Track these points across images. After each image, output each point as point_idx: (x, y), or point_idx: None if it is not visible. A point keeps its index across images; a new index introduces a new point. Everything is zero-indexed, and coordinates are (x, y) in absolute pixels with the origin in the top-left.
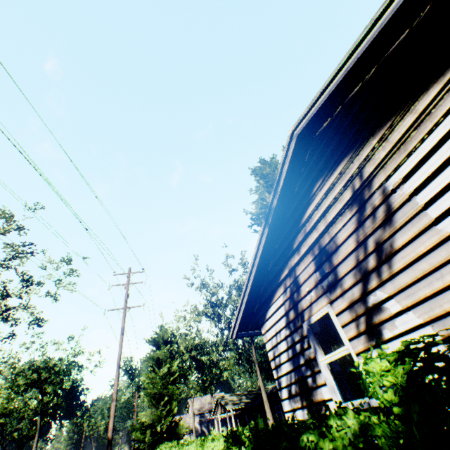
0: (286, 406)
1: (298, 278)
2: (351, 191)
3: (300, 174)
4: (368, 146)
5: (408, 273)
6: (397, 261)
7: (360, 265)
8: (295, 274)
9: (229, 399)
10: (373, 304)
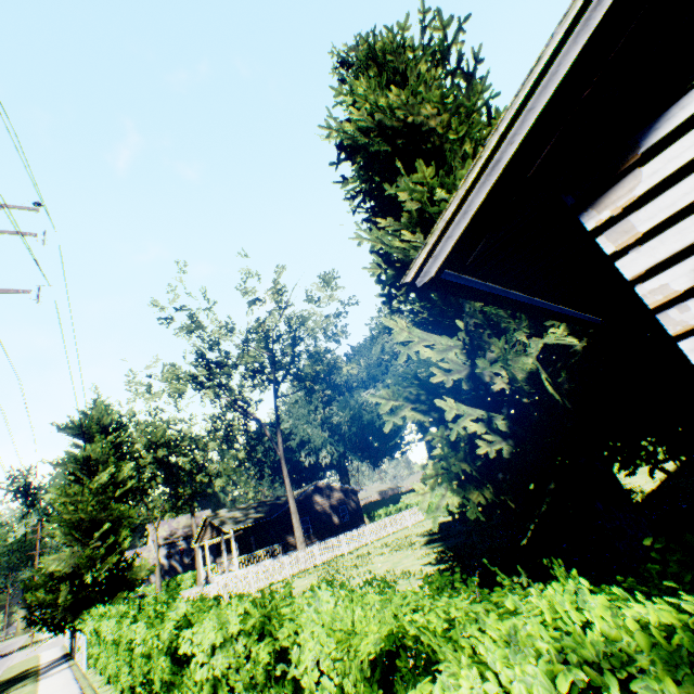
0: None
1: None
2: None
3: None
4: None
5: None
6: None
7: None
8: None
9: (228, 517)
10: None
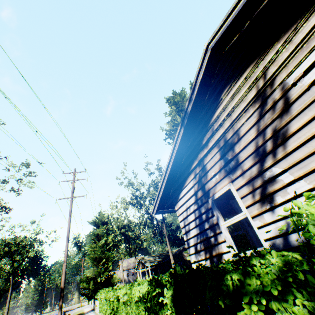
0: (193, 259)
1: (206, 166)
2: (255, 91)
3: (210, 85)
4: (273, 50)
5: (303, 150)
6: (293, 142)
7: (259, 149)
8: (203, 163)
9: (147, 259)
10: (269, 178)
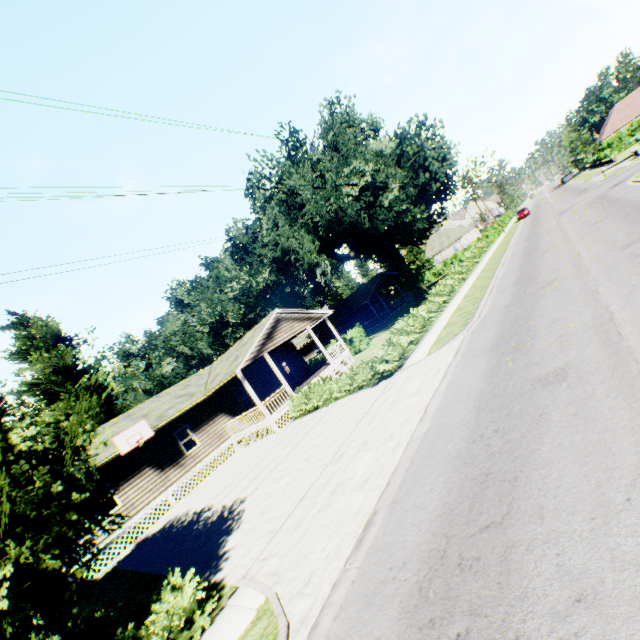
0: None
1: None
2: None
3: None
4: None
5: None
6: None
7: None
8: None
9: None
10: None
